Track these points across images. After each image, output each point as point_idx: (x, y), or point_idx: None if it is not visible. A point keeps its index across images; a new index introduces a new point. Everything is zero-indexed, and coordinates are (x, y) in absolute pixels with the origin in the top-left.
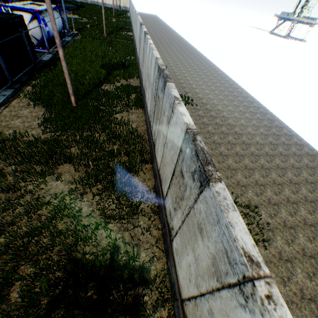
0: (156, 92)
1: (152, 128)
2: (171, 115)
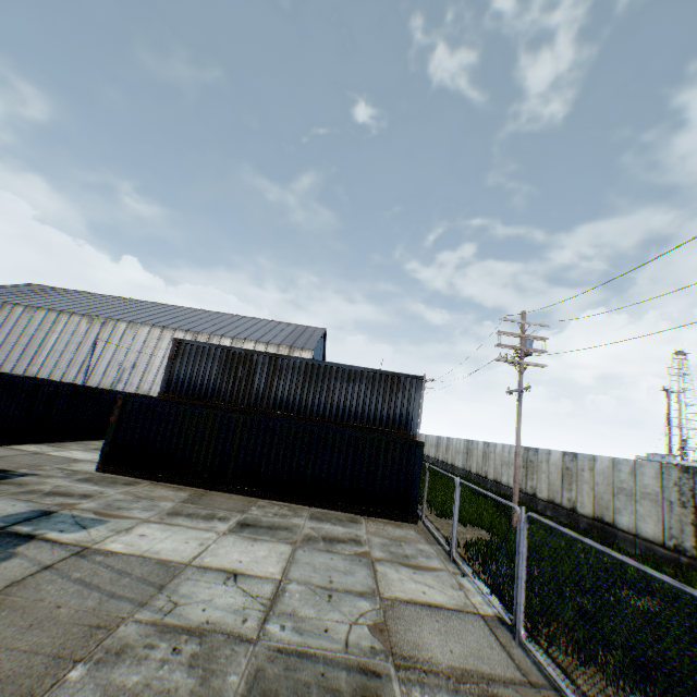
0: (690, 494)
1: None
2: None
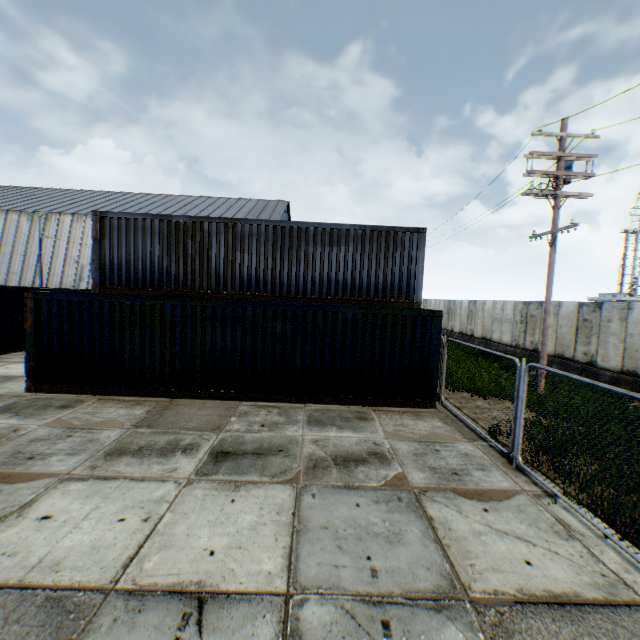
0: None
1: None
2: None
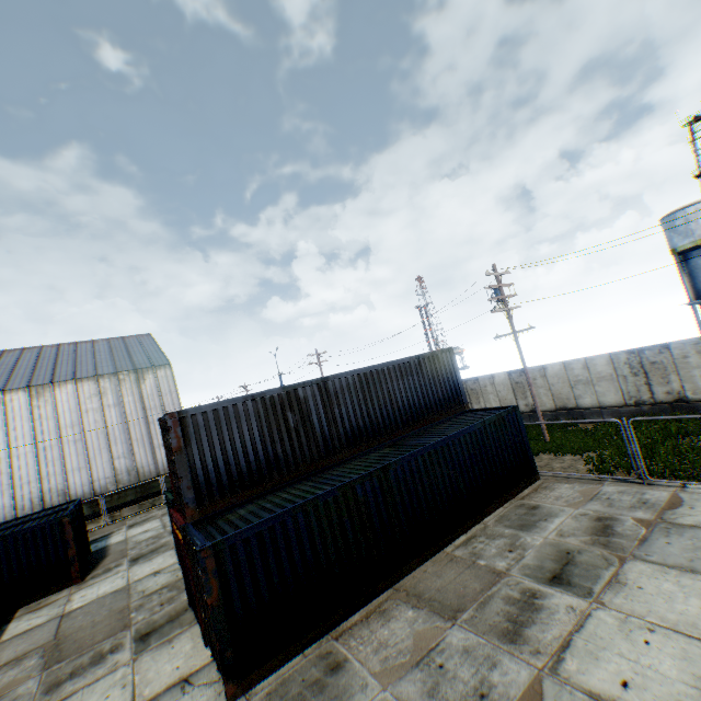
0: (639, 365)
1: (654, 396)
2: None
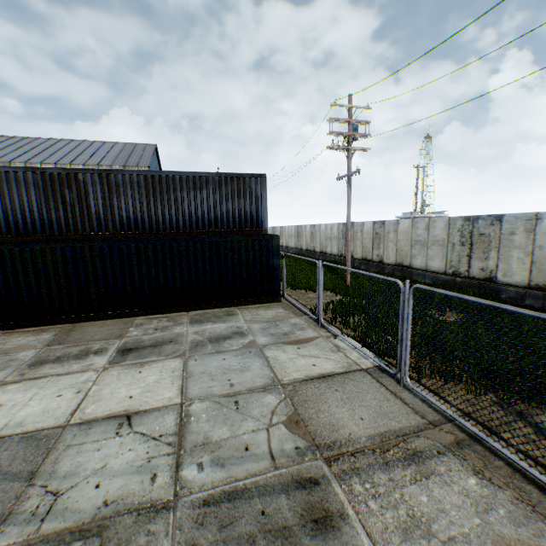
0: (469, 235)
1: (470, 270)
2: (535, 222)
